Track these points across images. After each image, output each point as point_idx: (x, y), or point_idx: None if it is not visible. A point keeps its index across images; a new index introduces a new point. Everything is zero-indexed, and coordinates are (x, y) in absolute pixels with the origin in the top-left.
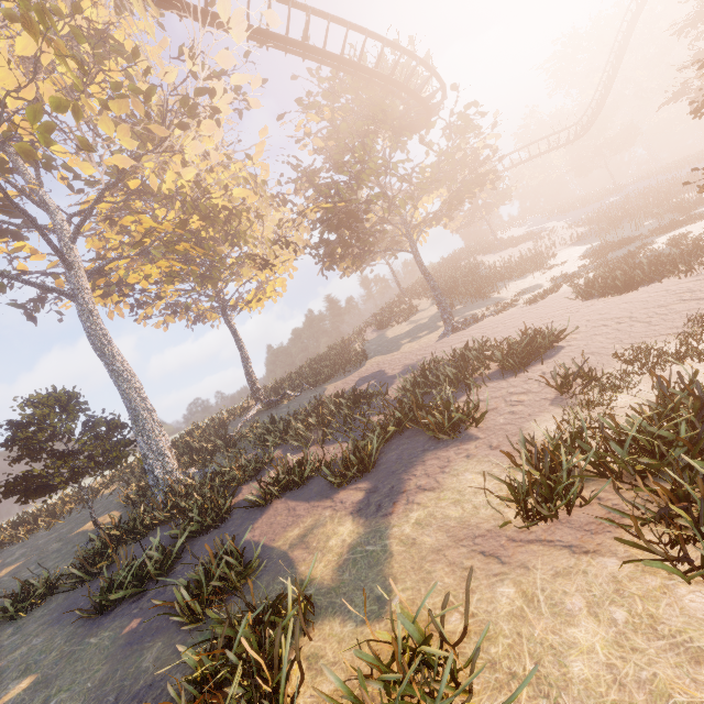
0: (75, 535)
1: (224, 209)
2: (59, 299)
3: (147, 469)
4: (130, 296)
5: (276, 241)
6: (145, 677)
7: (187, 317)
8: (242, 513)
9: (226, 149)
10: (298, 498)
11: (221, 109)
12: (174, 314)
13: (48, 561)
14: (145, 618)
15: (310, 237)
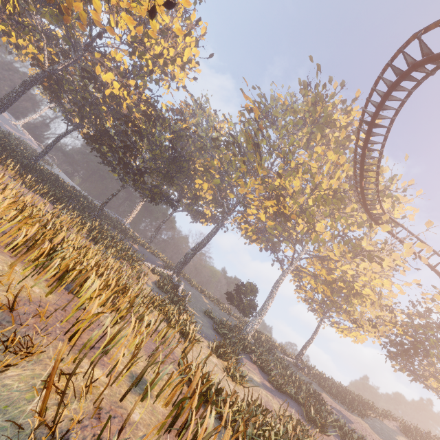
0: (221, 316)
1: (356, 290)
2: (284, 265)
3: (247, 325)
4: (300, 282)
5: (370, 320)
6: (213, 340)
7: (311, 305)
8: (248, 357)
9: (383, 274)
10: (259, 371)
11: (385, 265)
12: (304, 300)
13: (214, 314)
14: (218, 338)
15: (396, 337)
